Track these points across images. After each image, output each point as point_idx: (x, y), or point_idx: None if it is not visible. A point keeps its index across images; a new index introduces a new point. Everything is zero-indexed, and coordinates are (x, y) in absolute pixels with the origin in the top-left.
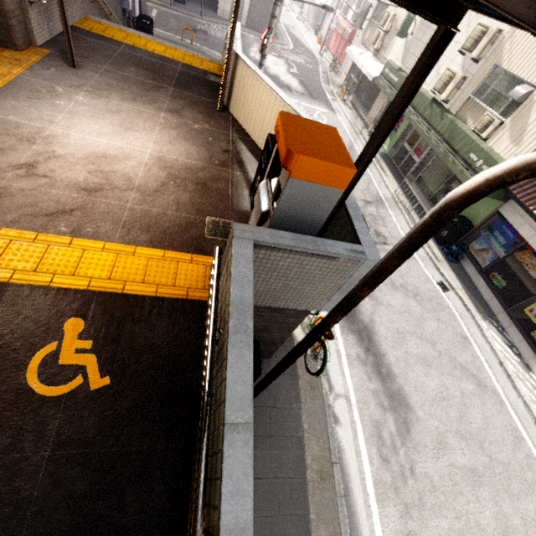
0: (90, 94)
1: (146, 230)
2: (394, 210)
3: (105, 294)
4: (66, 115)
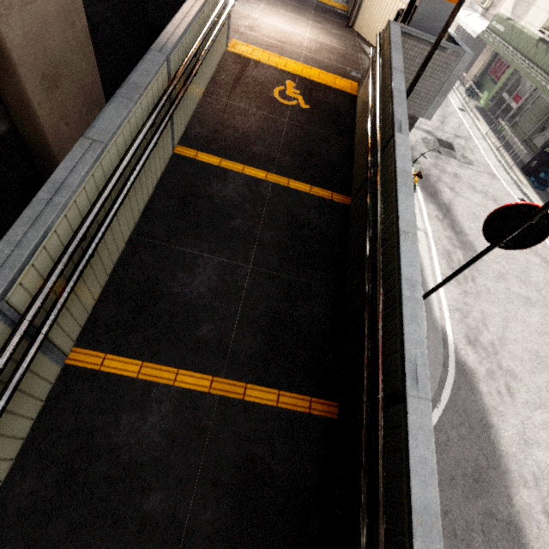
0: (267, 5)
1: (315, 64)
2: (484, 146)
3: (301, 77)
4: (258, 12)
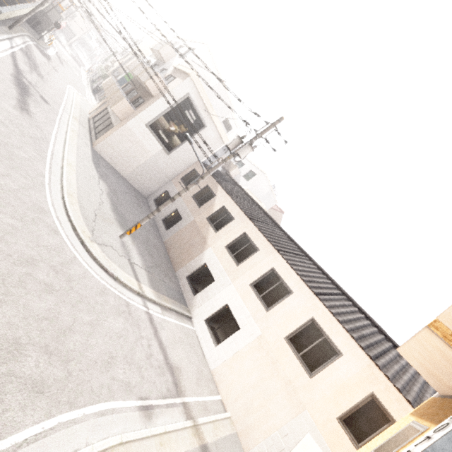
0: None
1: None
2: (84, 81)
3: None
4: None
